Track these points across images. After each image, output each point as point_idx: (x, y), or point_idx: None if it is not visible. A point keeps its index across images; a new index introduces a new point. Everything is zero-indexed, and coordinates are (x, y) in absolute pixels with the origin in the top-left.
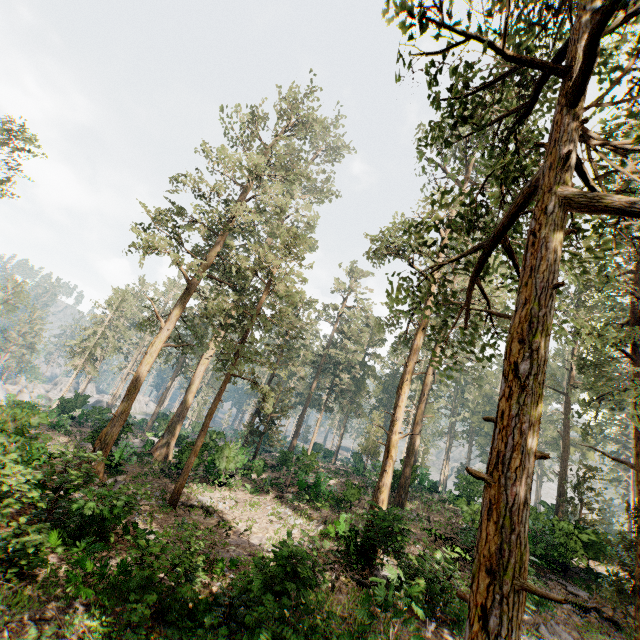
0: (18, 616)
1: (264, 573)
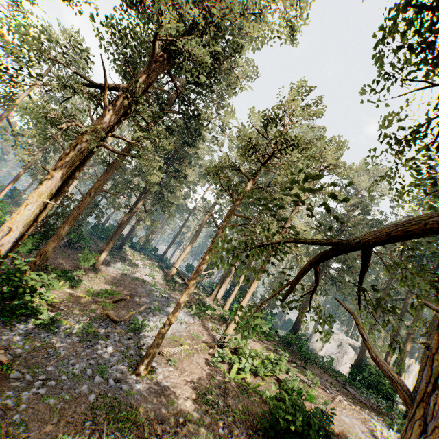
0: None
1: None
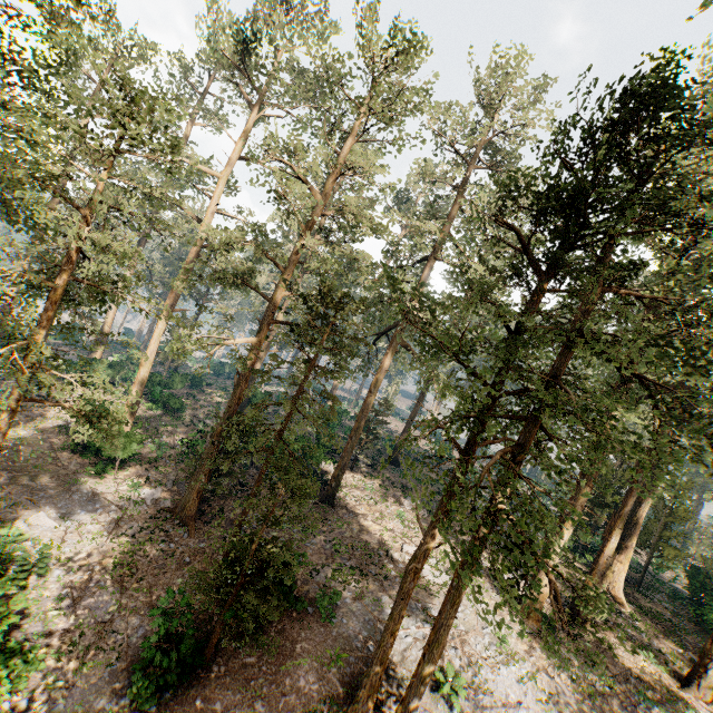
0: None
1: None
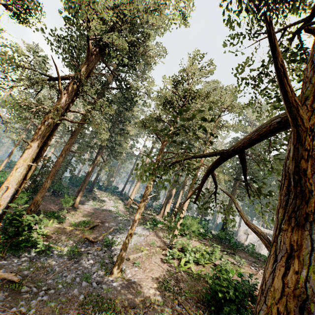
0: None
1: None
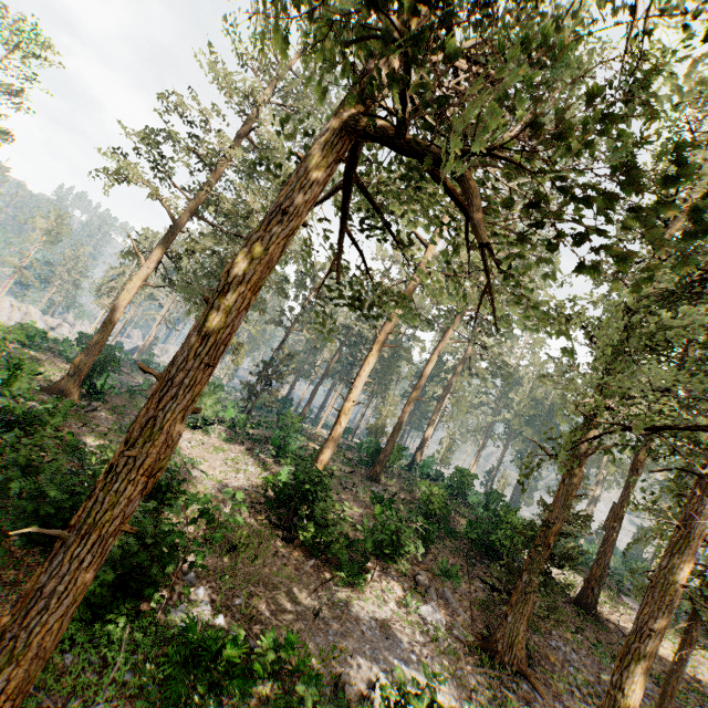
0: None
1: None
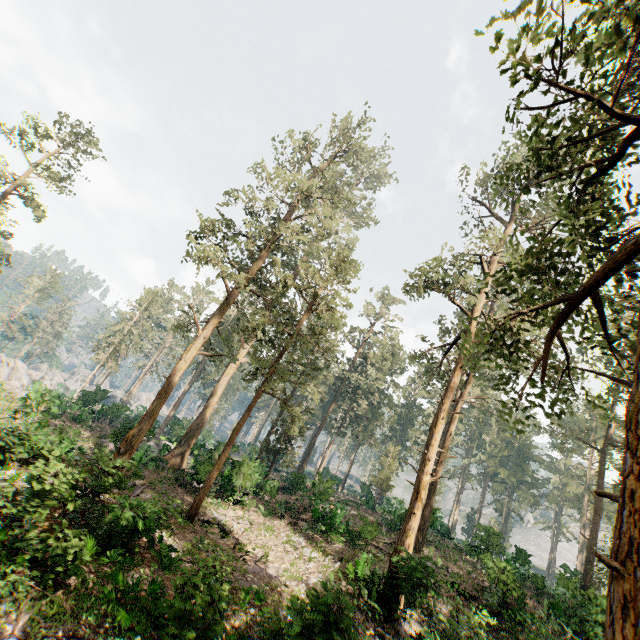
0: (52, 630)
1: (301, 617)
